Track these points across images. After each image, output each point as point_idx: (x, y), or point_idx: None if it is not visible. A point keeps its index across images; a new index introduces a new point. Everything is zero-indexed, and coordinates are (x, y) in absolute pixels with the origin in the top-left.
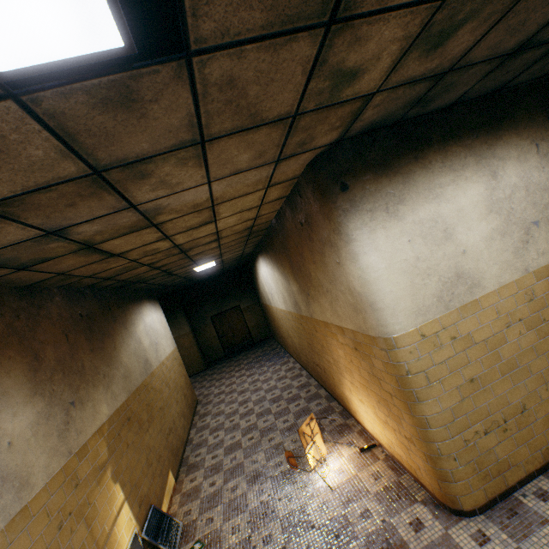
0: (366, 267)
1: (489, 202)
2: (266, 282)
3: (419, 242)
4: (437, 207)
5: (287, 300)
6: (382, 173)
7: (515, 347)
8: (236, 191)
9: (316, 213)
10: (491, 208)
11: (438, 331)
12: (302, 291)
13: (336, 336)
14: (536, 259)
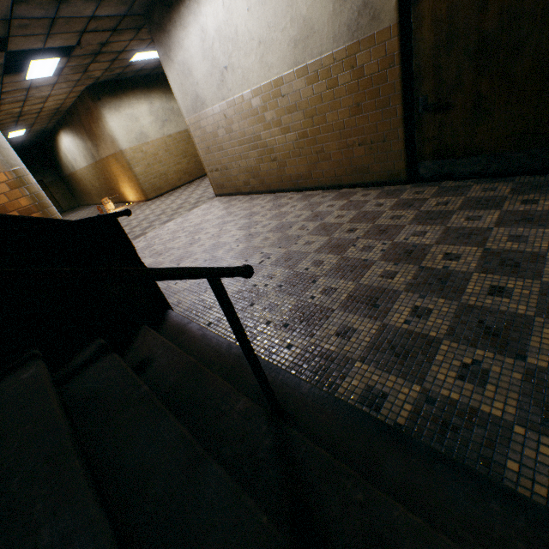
0: (112, 127)
1: (151, 112)
2: (69, 151)
3: (128, 121)
4: (133, 111)
5: (88, 156)
6: (113, 97)
7: (162, 157)
8: (59, 94)
9: (93, 106)
10: (151, 114)
11: (137, 149)
12: (94, 145)
13: (112, 161)
14: (167, 132)
